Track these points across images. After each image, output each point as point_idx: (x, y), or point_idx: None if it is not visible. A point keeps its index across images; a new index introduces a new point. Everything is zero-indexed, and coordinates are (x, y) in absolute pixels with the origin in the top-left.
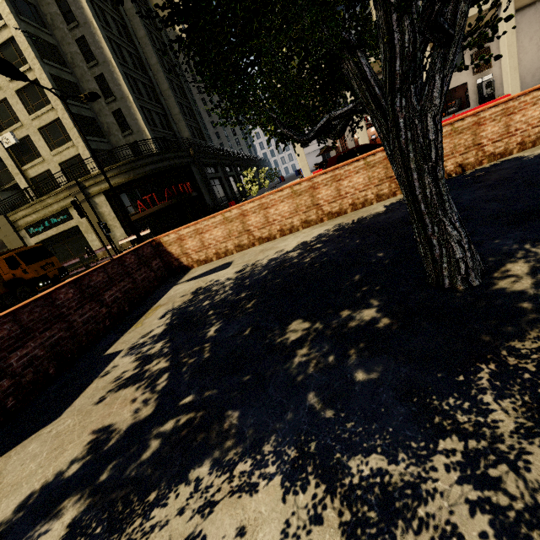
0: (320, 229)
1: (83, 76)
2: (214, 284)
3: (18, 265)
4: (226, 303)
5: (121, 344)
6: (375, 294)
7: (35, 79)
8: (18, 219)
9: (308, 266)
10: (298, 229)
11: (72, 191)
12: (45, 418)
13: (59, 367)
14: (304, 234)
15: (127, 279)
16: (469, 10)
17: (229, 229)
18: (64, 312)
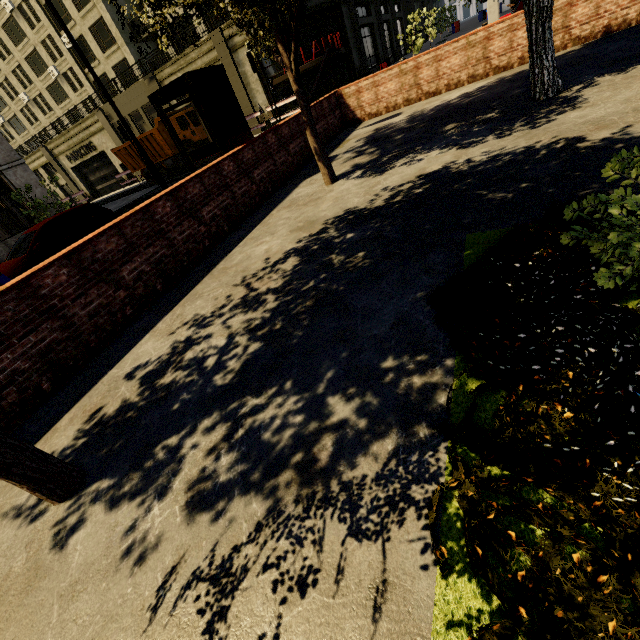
0: (482, 83)
1: None
2: (391, 124)
3: (189, 126)
4: (404, 128)
5: (336, 153)
6: (499, 108)
7: None
8: (164, 79)
9: (464, 105)
10: (463, 85)
11: (216, 42)
12: (316, 171)
13: (303, 162)
14: (467, 88)
15: (324, 120)
16: None
17: (402, 83)
18: (302, 131)
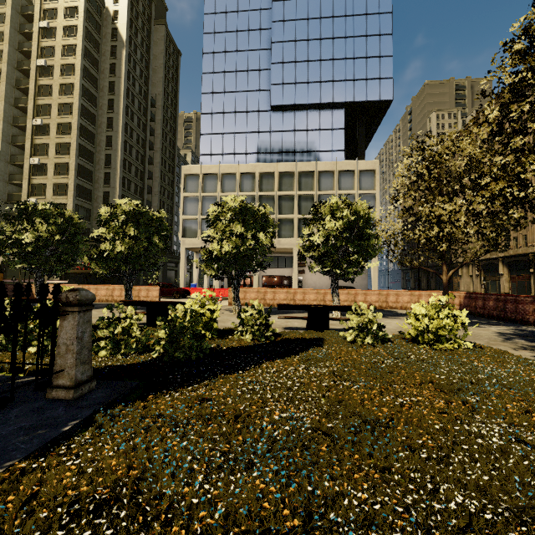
0: None
1: (98, 188)
2: None
3: None
4: None
5: None
6: None
7: (67, 183)
8: None
9: None
10: None
11: None
12: None
13: None
14: None
15: None
16: (279, 245)
17: None
18: None
